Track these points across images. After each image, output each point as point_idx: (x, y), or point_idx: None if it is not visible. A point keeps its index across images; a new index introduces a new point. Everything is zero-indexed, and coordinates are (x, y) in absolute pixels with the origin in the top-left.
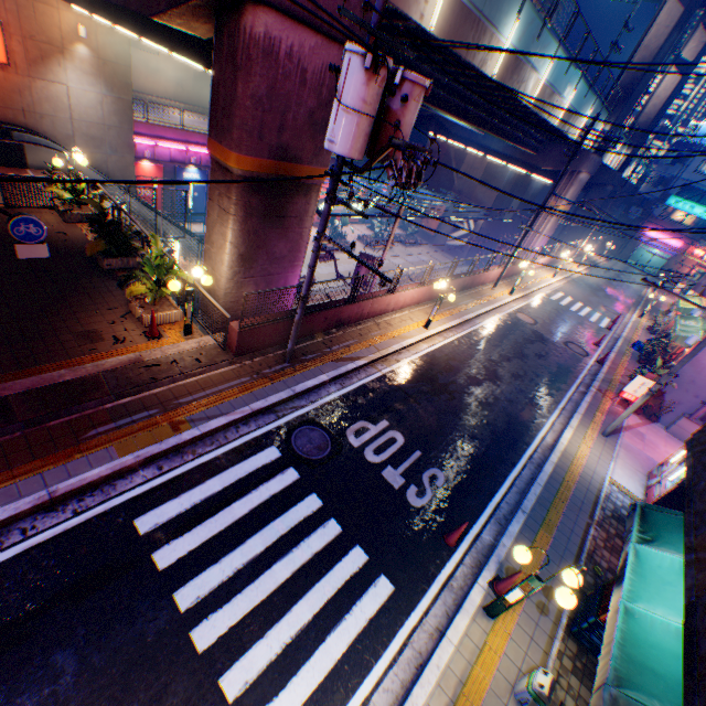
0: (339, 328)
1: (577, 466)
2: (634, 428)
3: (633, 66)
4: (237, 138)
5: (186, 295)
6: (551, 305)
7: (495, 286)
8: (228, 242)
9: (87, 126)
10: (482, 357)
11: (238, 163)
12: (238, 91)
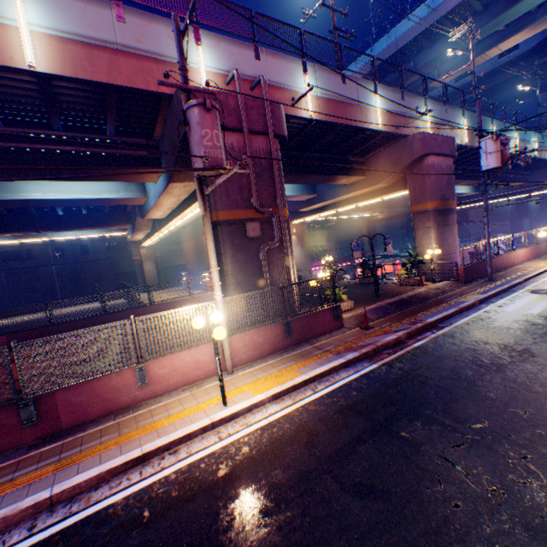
0: (496, 272)
1: None
2: None
3: None
4: (428, 197)
5: (430, 261)
6: None
7: None
8: (432, 239)
9: (296, 265)
10: None
11: (430, 205)
12: (425, 182)
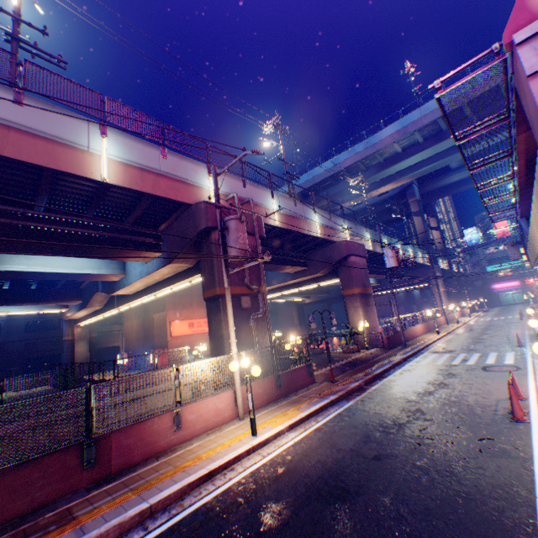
0: (407, 341)
1: None
2: None
3: (419, 235)
4: (354, 284)
5: (362, 332)
6: (481, 321)
7: (447, 322)
8: (361, 315)
9: None
10: (472, 333)
11: (357, 290)
12: (351, 273)
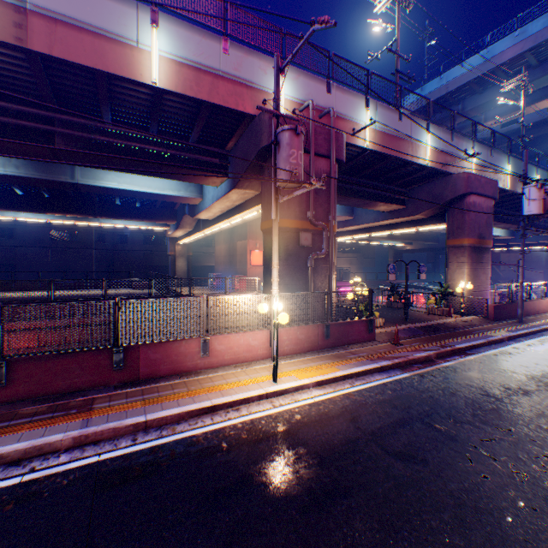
0: (526, 316)
1: None
2: None
3: None
4: (466, 233)
5: (460, 294)
6: None
7: None
8: (465, 274)
9: None
10: None
11: (467, 241)
12: (464, 219)
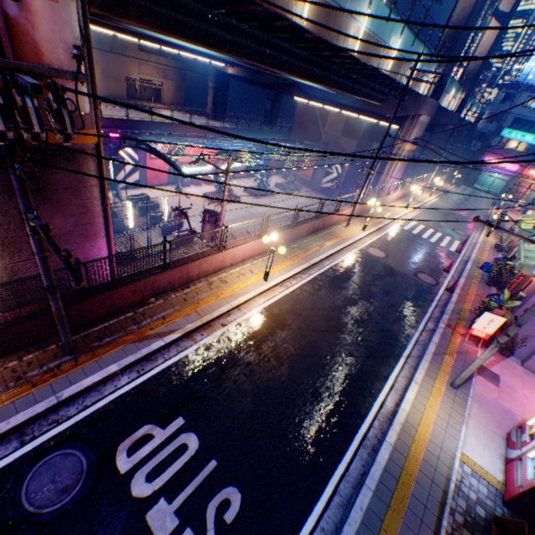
0: (160, 295)
1: (421, 442)
2: (488, 369)
3: (456, 17)
4: None
5: None
6: (403, 234)
7: (348, 224)
8: None
9: None
10: (325, 304)
11: None
12: None
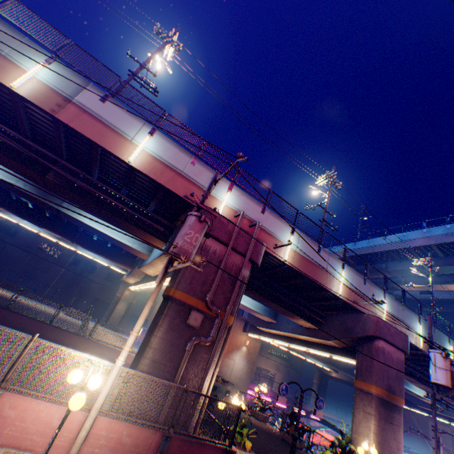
0: None
1: None
2: None
3: None
4: (374, 378)
5: None
6: None
7: None
8: (371, 430)
9: (234, 377)
10: None
11: (375, 389)
12: (373, 361)
